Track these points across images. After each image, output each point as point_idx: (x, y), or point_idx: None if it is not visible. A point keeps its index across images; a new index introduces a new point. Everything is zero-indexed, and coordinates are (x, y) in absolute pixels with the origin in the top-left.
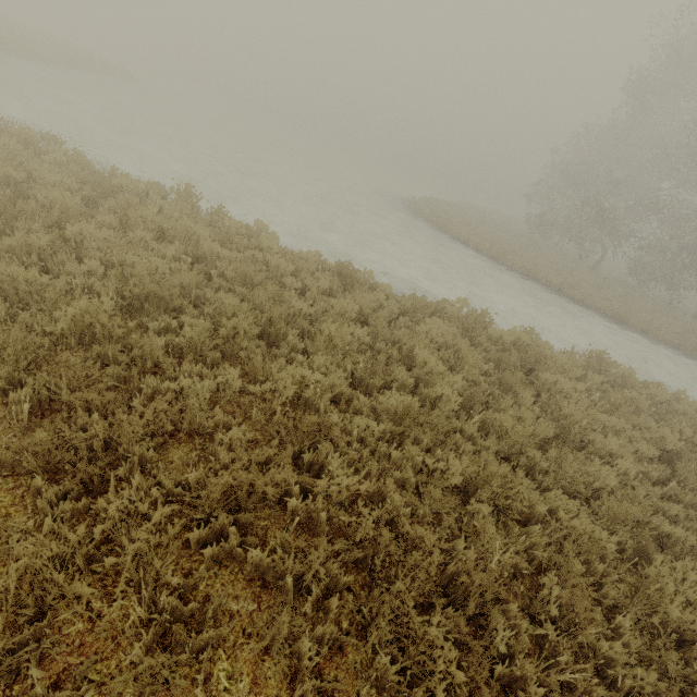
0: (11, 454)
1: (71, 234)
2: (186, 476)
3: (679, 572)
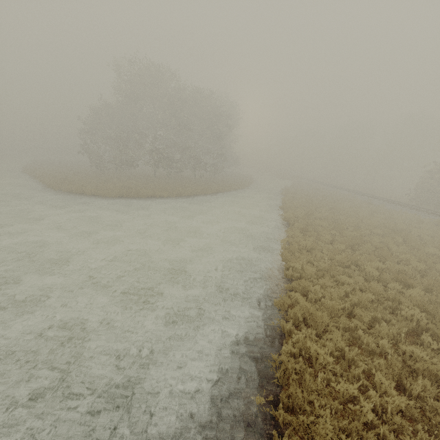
0: (439, 261)
1: (384, 266)
2: (417, 250)
3: (366, 221)
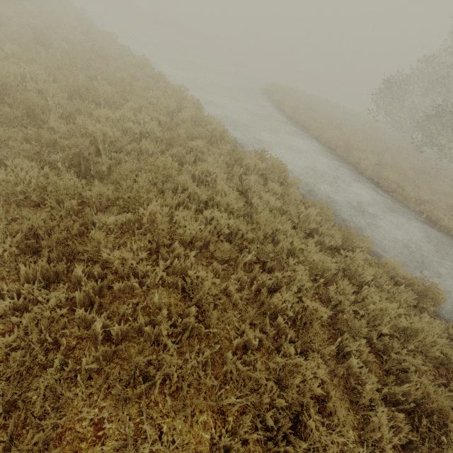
0: None
1: None
2: None
3: None
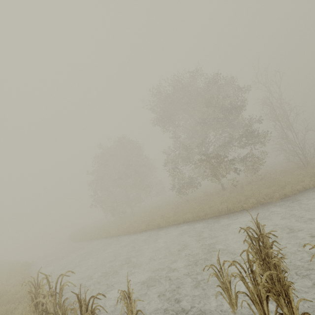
0: None
1: None
2: None
3: None
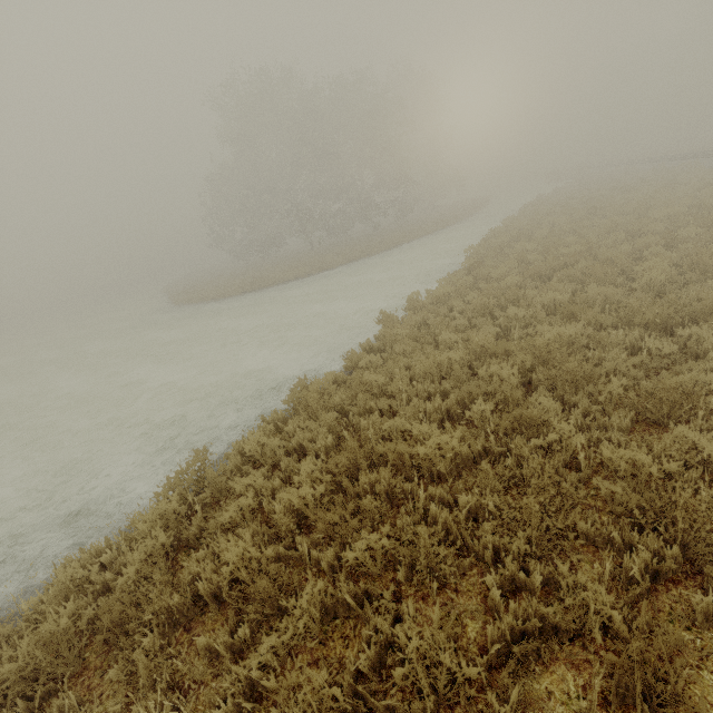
0: None
1: (563, 298)
2: None
3: (653, 214)
